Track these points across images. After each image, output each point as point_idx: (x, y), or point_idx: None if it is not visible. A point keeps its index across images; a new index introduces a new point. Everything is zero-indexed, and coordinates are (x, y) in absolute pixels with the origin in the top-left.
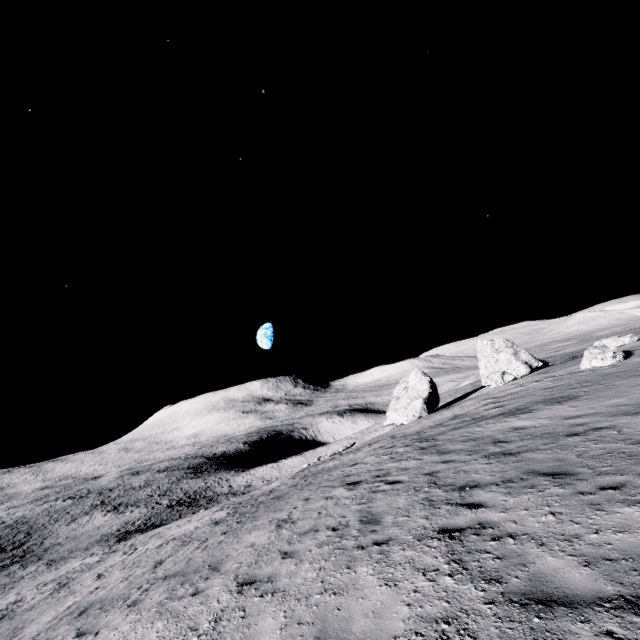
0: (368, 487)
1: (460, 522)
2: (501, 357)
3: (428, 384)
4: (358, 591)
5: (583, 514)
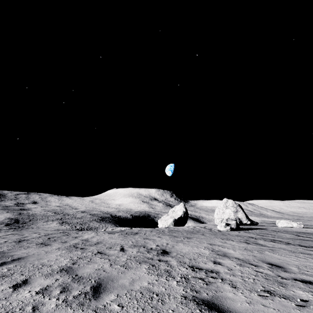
0: None
1: None
2: (227, 211)
3: (182, 212)
4: None
5: None
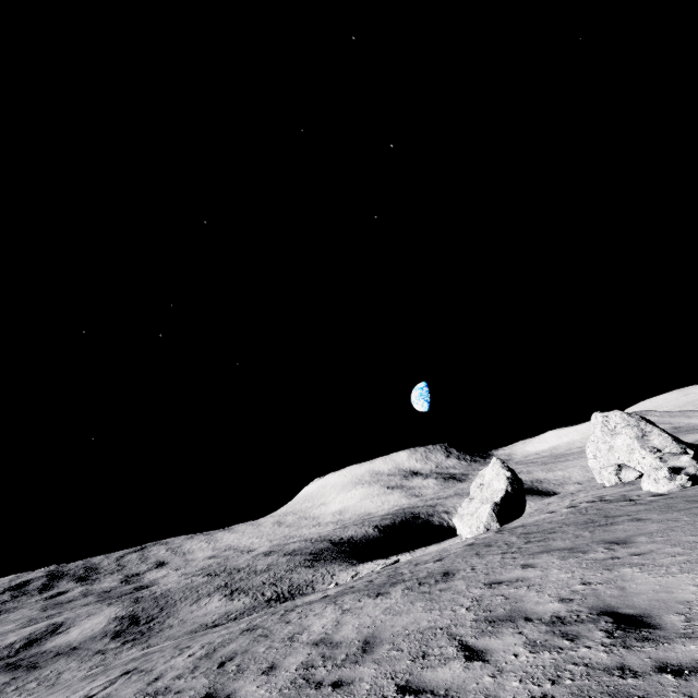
0: (89, 692)
1: None
2: (618, 442)
3: (505, 481)
4: None
5: None
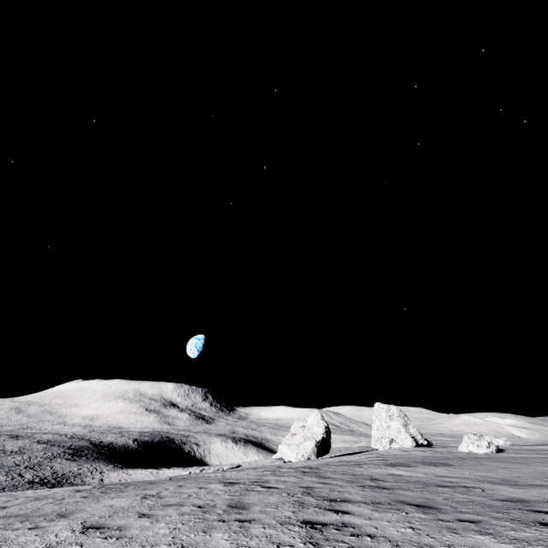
0: (244, 486)
1: (325, 519)
2: (393, 424)
3: (324, 429)
4: None
5: (439, 533)
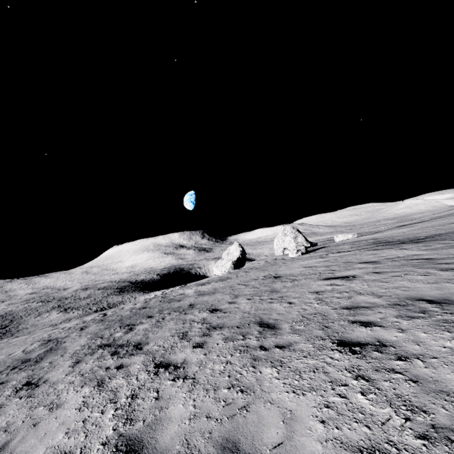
0: (98, 316)
1: (65, 336)
2: (286, 239)
3: (239, 252)
4: (4, 355)
5: (82, 336)
